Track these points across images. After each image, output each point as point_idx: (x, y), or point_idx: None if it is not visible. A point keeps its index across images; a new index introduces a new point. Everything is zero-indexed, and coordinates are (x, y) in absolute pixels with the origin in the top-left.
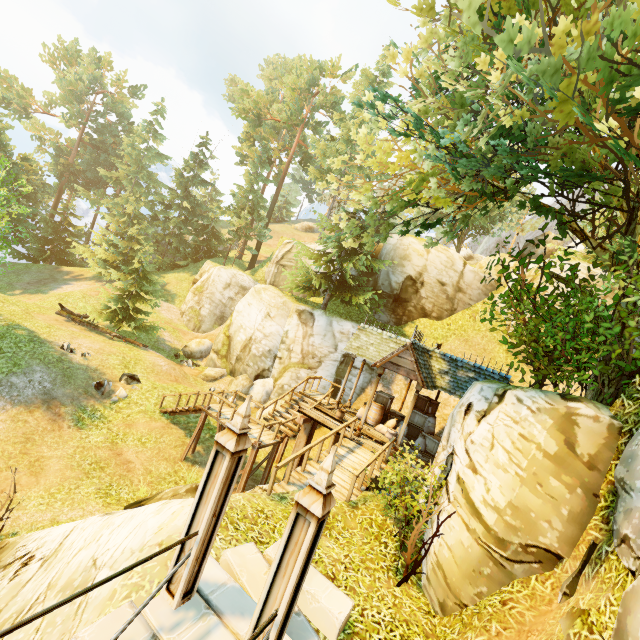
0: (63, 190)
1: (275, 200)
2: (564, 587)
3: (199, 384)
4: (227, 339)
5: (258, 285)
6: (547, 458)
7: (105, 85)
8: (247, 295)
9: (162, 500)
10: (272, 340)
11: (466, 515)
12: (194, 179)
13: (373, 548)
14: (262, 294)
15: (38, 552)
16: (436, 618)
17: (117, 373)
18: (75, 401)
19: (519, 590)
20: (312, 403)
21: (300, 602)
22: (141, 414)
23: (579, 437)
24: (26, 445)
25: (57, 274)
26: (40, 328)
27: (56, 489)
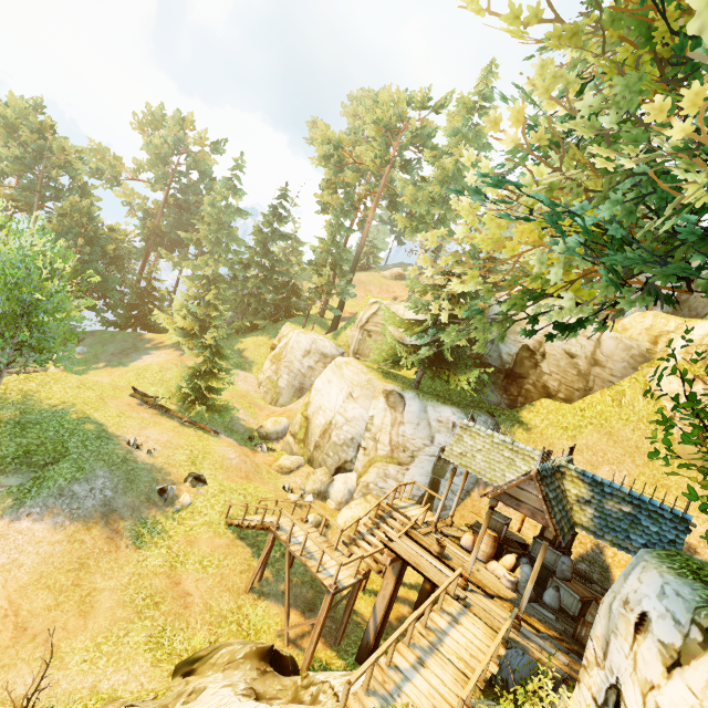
0: (149, 253)
1: (359, 252)
2: None
3: (273, 478)
4: (305, 420)
5: (339, 358)
6: None
7: (189, 144)
8: (327, 370)
9: (216, 667)
10: (355, 426)
11: None
12: (273, 234)
13: None
14: (343, 369)
15: None
16: None
17: (183, 472)
18: (135, 512)
19: None
20: (402, 521)
21: None
22: (205, 527)
23: None
24: (79, 573)
25: (139, 342)
26: (110, 418)
27: (103, 637)
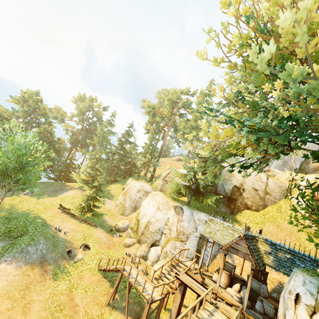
0: (72, 149)
1: (162, 148)
2: None
3: (121, 249)
4: (137, 221)
5: (153, 191)
6: None
7: (93, 107)
8: (147, 197)
9: None
10: (160, 223)
11: None
12: (126, 141)
13: None
14: (155, 196)
15: None
16: None
17: (79, 243)
18: (55, 262)
19: None
20: (184, 268)
21: None
22: (88, 270)
23: None
24: (25, 291)
25: (63, 186)
26: (48, 217)
27: None
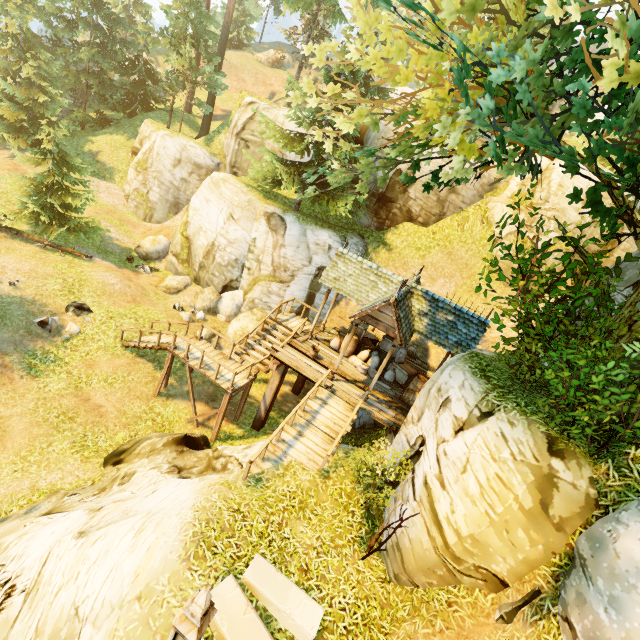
0: None
1: (228, 23)
2: (503, 611)
3: (161, 299)
4: (186, 241)
5: (215, 173)
6: (517, 509)
7: None
8: (203, 188)
9: (141, 456)
10: (238, 248)
11: (429, 522)
12: None
13: (342, 520)
14: (221, 188)
15: (18, 581)
16: (391, 584)
17: (61, 302)
18: (19, 347)
19: (464, 596)
20: (285, 332)
21: (277, 616)
22: (101, 351)
23: (554, 498)
24: None
25: None
26: None
27: (27, 451)
